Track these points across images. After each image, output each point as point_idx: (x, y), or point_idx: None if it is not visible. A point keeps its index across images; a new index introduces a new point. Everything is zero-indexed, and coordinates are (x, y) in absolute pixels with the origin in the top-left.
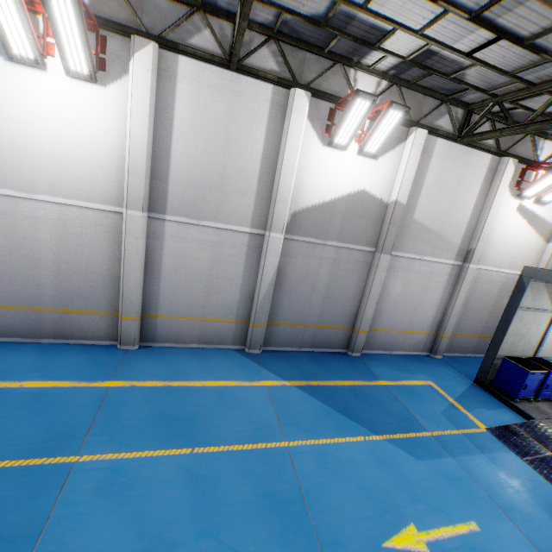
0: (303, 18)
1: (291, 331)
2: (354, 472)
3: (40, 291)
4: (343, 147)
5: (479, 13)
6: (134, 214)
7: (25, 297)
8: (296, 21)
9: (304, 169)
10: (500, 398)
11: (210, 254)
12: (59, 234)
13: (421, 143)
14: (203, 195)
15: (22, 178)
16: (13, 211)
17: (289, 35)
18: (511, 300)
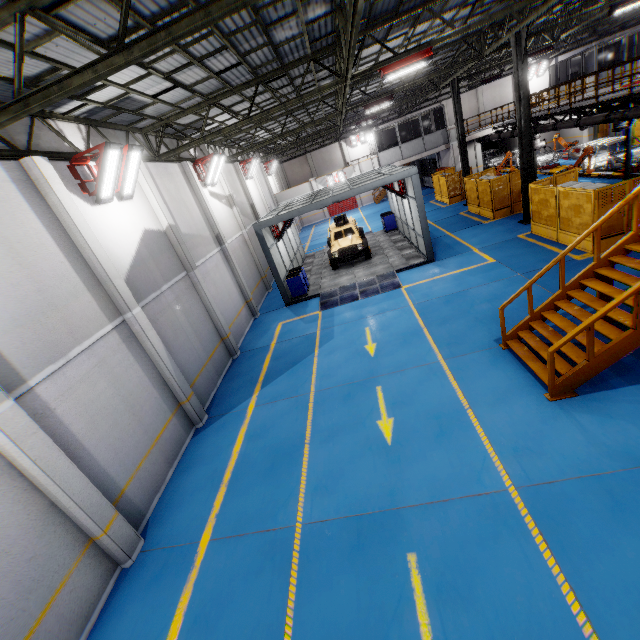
0: (7, 80)
1: (203, 379)
2: (337, 363)
3: None
4: (110, 199)
5: (171, 74)
6: (3, 410)
7: None
8: None
9: (98, 237)
10: (302, 300)
11: (105, 378)
12: None
13: (147, 171)
14: (43, 326)
15: None
16: None
17: None
18: (263, 248)
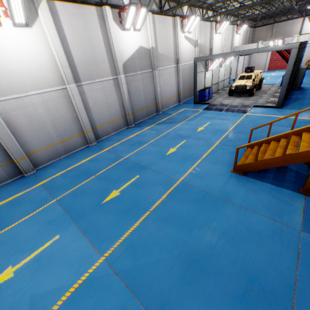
0: None
1: (139, 113)
2: (183, 128)
3: (51, 137)
4: (129, 29)
5: None
6: (72, 86)
7: (46, 142)
8: None
9: (119, 44)
10: (202, 103)
11: (103, 93)
12: (46, 107)
13: (151, 19)
14: (90, 68)
15: (19, 87)
16: (22, 105)
17: None
18: (194, 71)
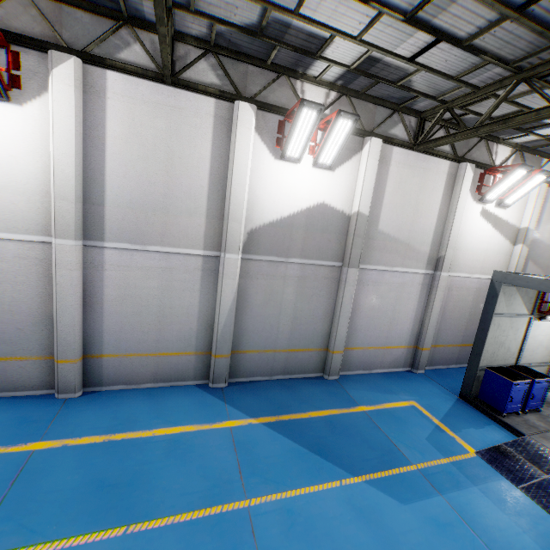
0: (236, 28)
1: (260, 359)
2: (328, 531)
3: None
4: (296, 159)
5: (414, 13)
6: (65, 243)
7: None
8: (231, 31)
9: (257, 184)
10: (487, 413)
11: (160, 281)
12: None
13: (377, 152)
14: (146, 217)
15: None
16: None
17: (228, 48)
18: (485, 307)
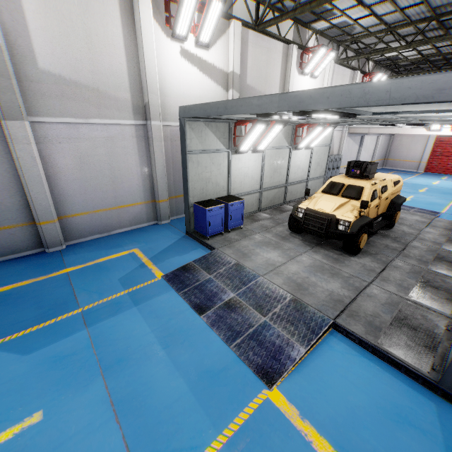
0: None
1: None
2: None
3: None
4: None
5: None
6: None
7: None
8: None
9: None
10: (199, 240)
11: None
12: None
13: None
14: None
15: None
16: None
17: None
18: (182, 146)
